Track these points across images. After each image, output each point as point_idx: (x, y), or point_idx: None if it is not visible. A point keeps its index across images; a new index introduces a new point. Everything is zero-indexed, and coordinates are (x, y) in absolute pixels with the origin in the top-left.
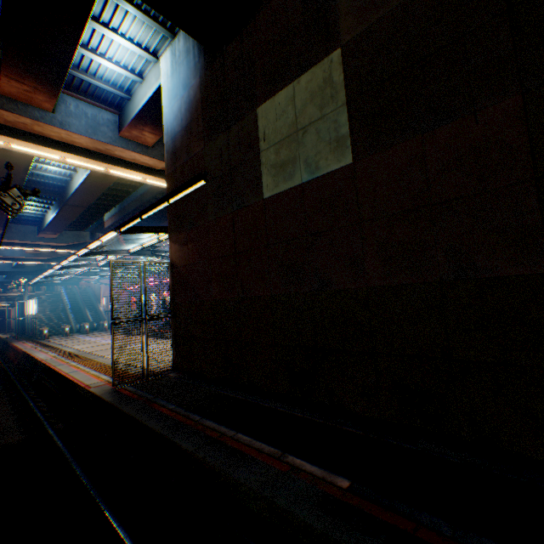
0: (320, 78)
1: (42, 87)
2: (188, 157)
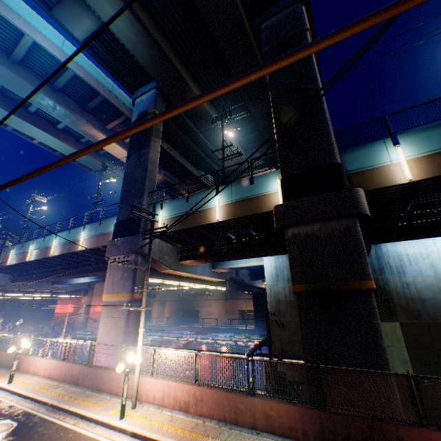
0: (389, 328)
1: (205, 261)
2: (292, 318)
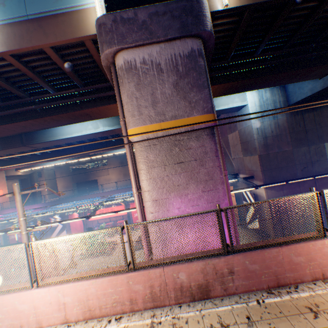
0: None
1: (217, 93)
2: (278, 150)
